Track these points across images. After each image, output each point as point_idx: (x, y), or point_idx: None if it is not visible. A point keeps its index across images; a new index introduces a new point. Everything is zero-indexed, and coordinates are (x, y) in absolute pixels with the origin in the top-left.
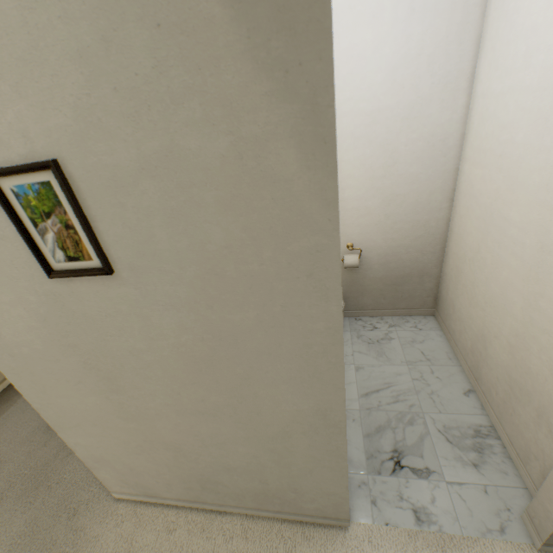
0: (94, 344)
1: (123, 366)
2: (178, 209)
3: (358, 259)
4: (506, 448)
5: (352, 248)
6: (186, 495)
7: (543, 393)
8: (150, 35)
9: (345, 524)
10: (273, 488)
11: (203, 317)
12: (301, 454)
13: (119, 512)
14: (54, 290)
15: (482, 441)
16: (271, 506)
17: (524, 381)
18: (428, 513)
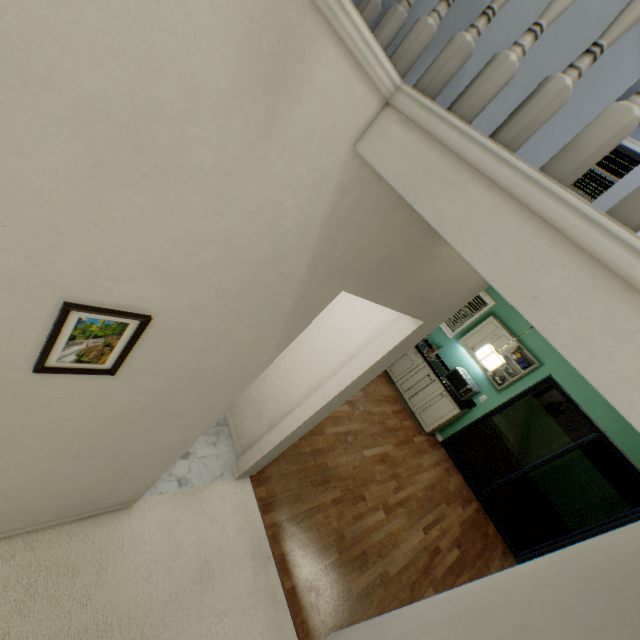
0: (8, 417)
1: (25, 432)
2: (204, 350)
3: None
4: (231, 430)
5: None
6: None
7: (265, 405)
8: (261, 298)
9: (132, 504)
10: (91, 497)
11: (159, 397)
12: (144, 466)
13: None
14: (16, 378)
15: (220, 428)
16: (71, 513)
17: (257, 397)
18: (187, 479)
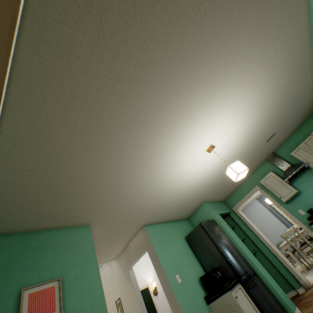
0: None
1: None
2: (127, 299)
3: None
4: None
5: None
6: None
7: None
8: (124, 282)
9: None
10: None
11: None
12: None
13: None
14: None
15: None
16: None
17: None
18: None
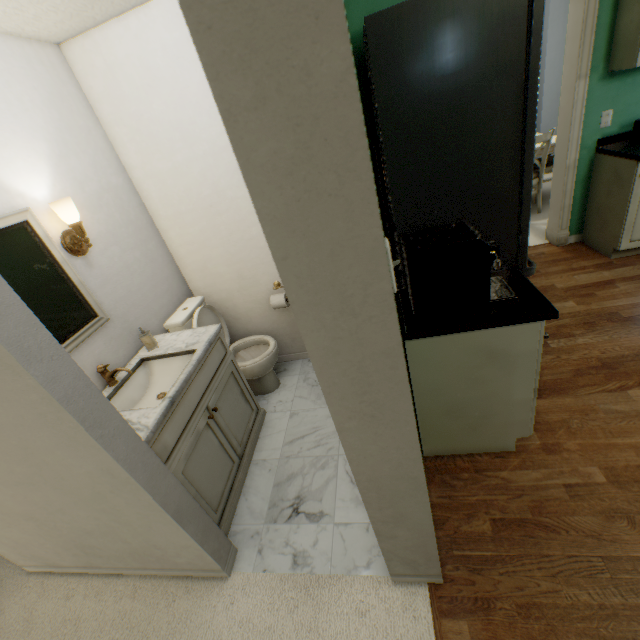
0: None
1: None
2: None
3: (284, 299)
4: None
5: (276, 287)
6: (80, 562)
7: None
8: None
9: (225, 575)
10: (139, 547)
11: None
12: (129, 512)
13: (29, 585)
14: None
15: None
16: (154, 564)
17: None
18: (306, 556)
